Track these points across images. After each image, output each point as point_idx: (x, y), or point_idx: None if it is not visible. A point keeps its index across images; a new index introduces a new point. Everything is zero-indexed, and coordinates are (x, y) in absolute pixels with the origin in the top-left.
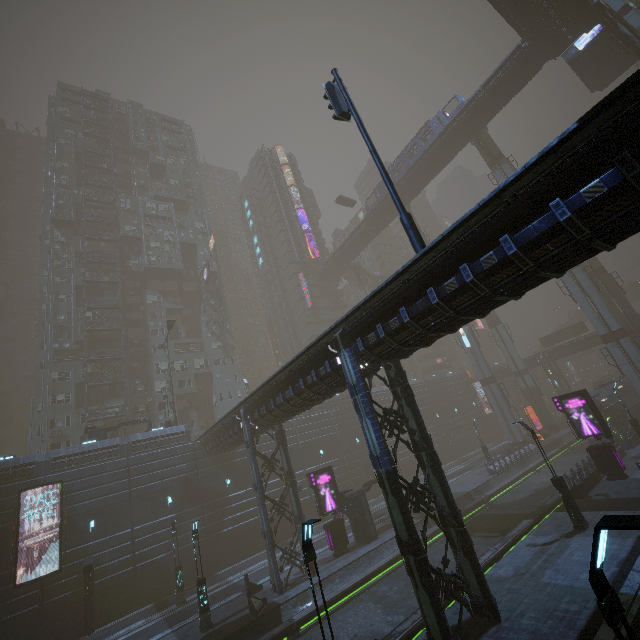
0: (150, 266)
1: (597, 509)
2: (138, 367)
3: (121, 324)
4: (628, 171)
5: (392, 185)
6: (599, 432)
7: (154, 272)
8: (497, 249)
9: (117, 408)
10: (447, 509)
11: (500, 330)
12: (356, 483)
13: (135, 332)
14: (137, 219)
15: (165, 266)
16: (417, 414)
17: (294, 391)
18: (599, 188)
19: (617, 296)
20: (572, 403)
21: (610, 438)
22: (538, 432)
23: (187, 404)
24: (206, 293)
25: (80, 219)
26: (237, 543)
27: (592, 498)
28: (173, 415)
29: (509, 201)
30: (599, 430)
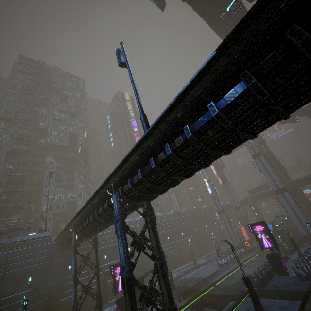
0: (50, 143)
1: (270, 297)
2: (34, 196)
3: (28, 173)
4: (248, 82)
5: (138, 98)
6: (272, 246)
7: (52, 146)
8: (183, 134)
9: (16, 220)
10: (168, 304)
11: (227, 185)
12: (147, 269)
13: (36, 177)
14: (47, 120)
15: (58, 144)
16: (156, 236)
17: (93, 217)
18: (233, 94)
19: (282, 171)
20: (257, 228)
21: (278, 250)
22: (246, 241)
23: (60, 218)
24: (80, 159)
25: (17, 118)
26: (69, 308)
27: (268, 288)
28: (50, 225)
29: (188, 104)
30: (272, 245)
